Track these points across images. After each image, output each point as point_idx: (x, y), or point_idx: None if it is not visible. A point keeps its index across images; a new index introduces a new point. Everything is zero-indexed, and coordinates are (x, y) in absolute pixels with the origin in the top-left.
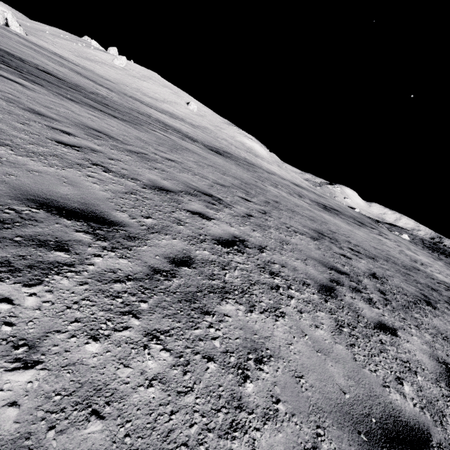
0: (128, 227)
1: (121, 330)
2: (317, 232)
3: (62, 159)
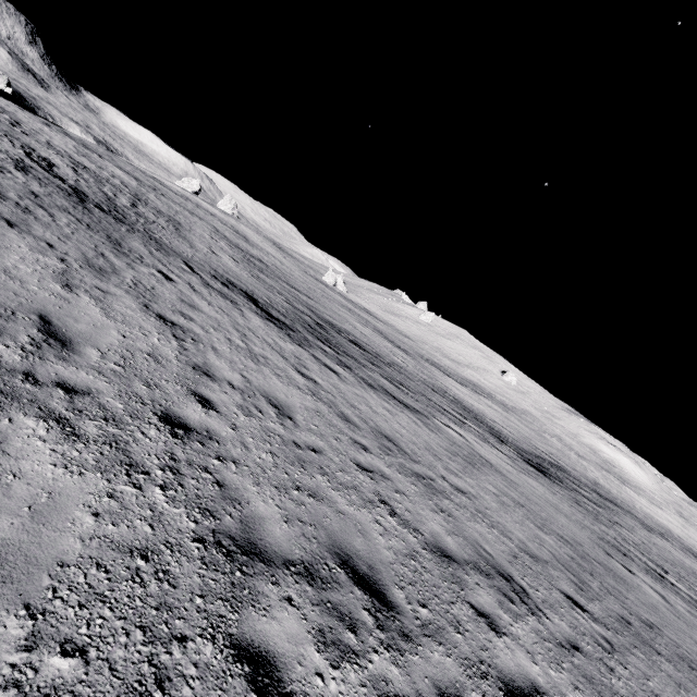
0: (403, 616)
1: None
2: None
3: (359, 492)
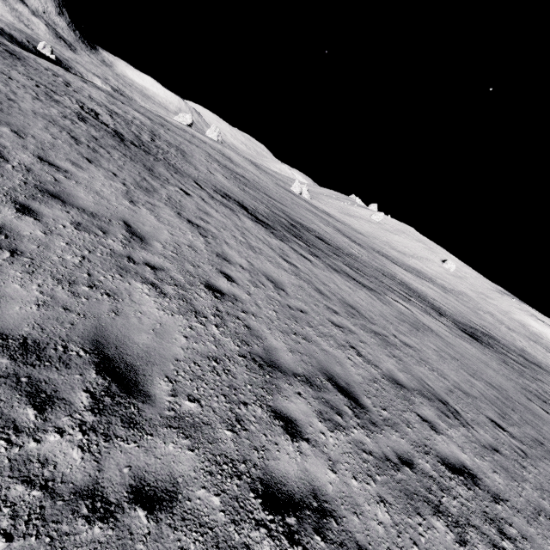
0: (371, 413)
1: (366, 483)
2: None
3: (335, 340)
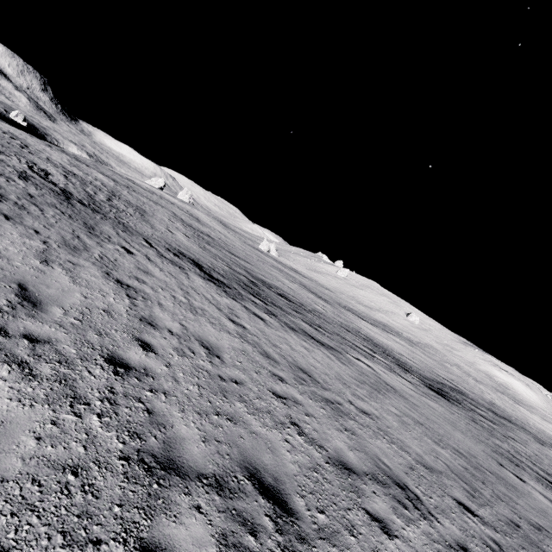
0: (302, 521)
1: None
2: None
3: (272, 416)
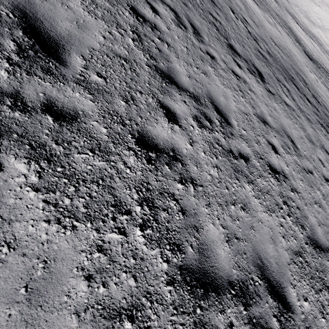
0: None
1: None
2: (296, 71)
3: None
